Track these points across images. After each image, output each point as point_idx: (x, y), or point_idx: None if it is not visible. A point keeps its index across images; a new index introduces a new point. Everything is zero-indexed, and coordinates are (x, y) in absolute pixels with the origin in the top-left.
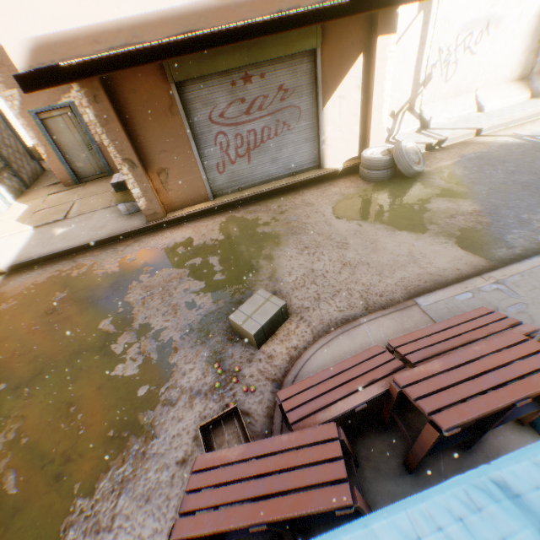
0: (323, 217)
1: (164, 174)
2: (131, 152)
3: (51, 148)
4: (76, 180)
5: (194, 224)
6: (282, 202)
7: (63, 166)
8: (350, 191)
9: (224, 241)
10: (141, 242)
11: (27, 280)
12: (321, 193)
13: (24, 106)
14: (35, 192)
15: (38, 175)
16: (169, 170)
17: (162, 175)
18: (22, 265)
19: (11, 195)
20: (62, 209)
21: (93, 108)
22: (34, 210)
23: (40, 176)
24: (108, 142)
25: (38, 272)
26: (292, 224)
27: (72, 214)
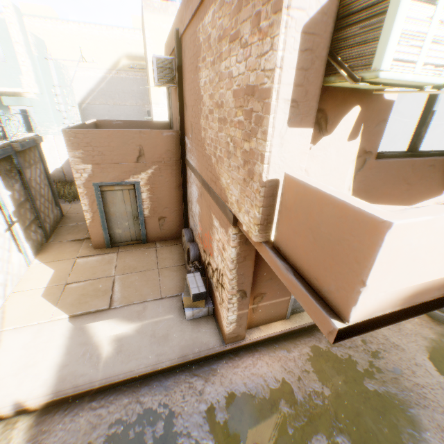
0: (431, 376)
1: (260, 297)
2: (248, 284)
3: (97, 214)
4: (108, 244)
5: (276, 351)
6: (362, 335)
7: (102, 231)
8: (428, 334)
9: (335, 400)
10: (222, 376)
11: (73, 437)
12: (397, 329)
13: (91, 178)
14: (58, 248)
15: (57, 222)
16: (265, 294)
17: (257, 298)
18: (63, 398)
19: (32, 251)
20: (101, 289)
21: (239, 247)
22: (62, 280)
23: (58, 223)
24: (234, 275)
25: (87, 416)
26: (403, 383)
27: (117, 302)
